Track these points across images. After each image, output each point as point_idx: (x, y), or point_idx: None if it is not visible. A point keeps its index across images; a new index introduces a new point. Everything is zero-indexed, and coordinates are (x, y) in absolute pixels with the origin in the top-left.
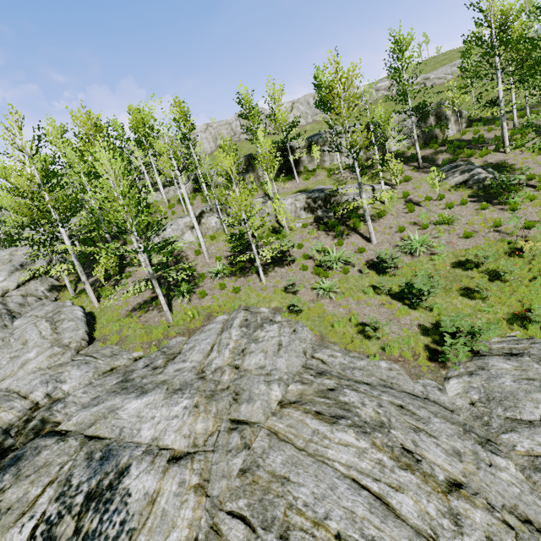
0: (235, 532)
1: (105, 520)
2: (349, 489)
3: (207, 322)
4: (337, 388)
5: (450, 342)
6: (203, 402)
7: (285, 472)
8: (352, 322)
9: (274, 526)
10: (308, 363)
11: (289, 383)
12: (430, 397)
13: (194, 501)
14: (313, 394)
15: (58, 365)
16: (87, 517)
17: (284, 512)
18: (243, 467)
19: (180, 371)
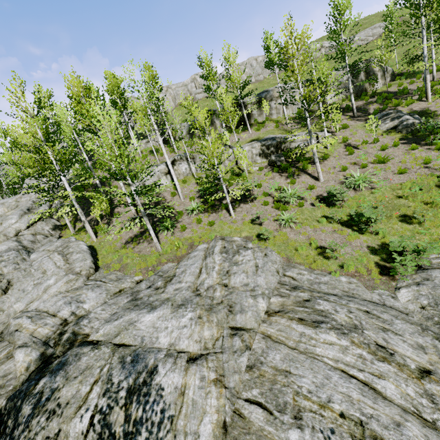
0: (255, 415)
1: (147, 409)
2: (341, 378)
3: (190, 250)
4: (311, 299)
5: (399, 259)
6: (204, 314)
7: (285, 366)
8: (313, 246)
9: (287, 409)
10: (282, 280)
11: (270, 296)
12: (387, 304)
13: (216, 392)
14: (292, 304)
15: (75, 289)
16: (132, 408)
17: (293, 398)
18: (249, 364)
19: (179, 290)
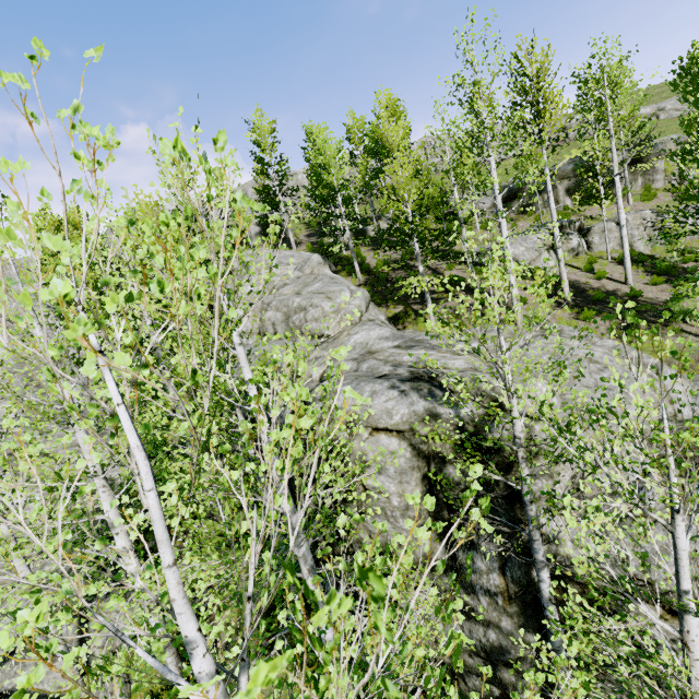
0: None
1: None
2: None
3: None
4: None
5: None
6: None
7: None
8: None
9: None
10: None
11: None
12: None
13: None
14: None
15: None
16: None
17: None
18: None
19: None
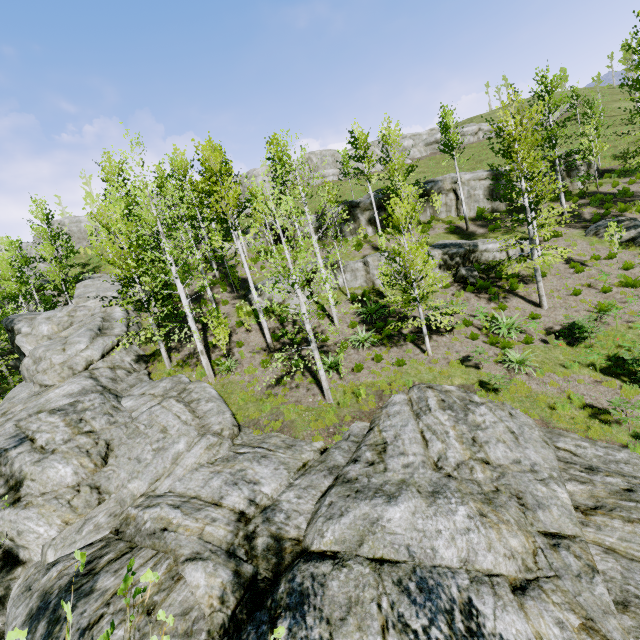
0: None
1: None
2: None
3: (381, 403)
4: (634, 488)
5: None
6: (486, 509)
7: None
8: (576, 403)
9: None
10: (560, 456)
11: (563, 482)
12: None
13: None
14: (610, 496)
15: (223, 460)
16: None
17: None
18: (615, 598)
19: (411, 467)
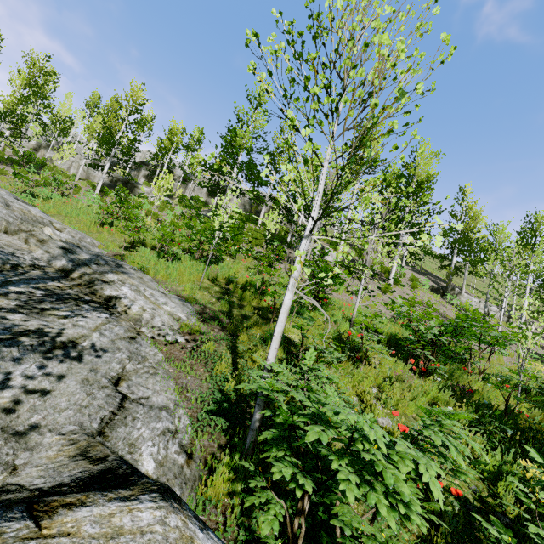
0: None
1: None
2: None
3: None
4: None
5: None
6: None
7: None
8: None
9: None
10: None
11: None
12: None
13: None
14: None
15: None
16: None
17: None
18: None
19: None
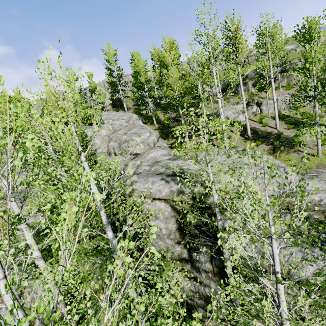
0: None
1: None
2: None
3: None
4: None
5: None
6: None
7: None
8: None
9: None
10: None
11: None
12: None
13: None
14: None
15: (308, 178)
16: None
17: None
18: None
19: None
